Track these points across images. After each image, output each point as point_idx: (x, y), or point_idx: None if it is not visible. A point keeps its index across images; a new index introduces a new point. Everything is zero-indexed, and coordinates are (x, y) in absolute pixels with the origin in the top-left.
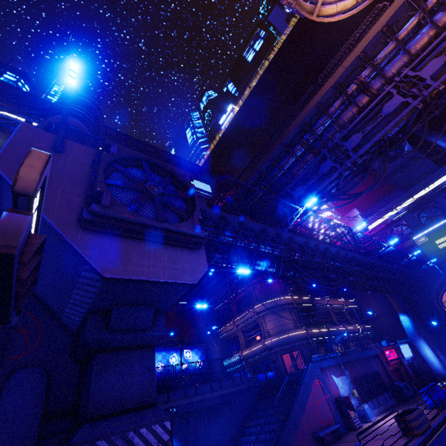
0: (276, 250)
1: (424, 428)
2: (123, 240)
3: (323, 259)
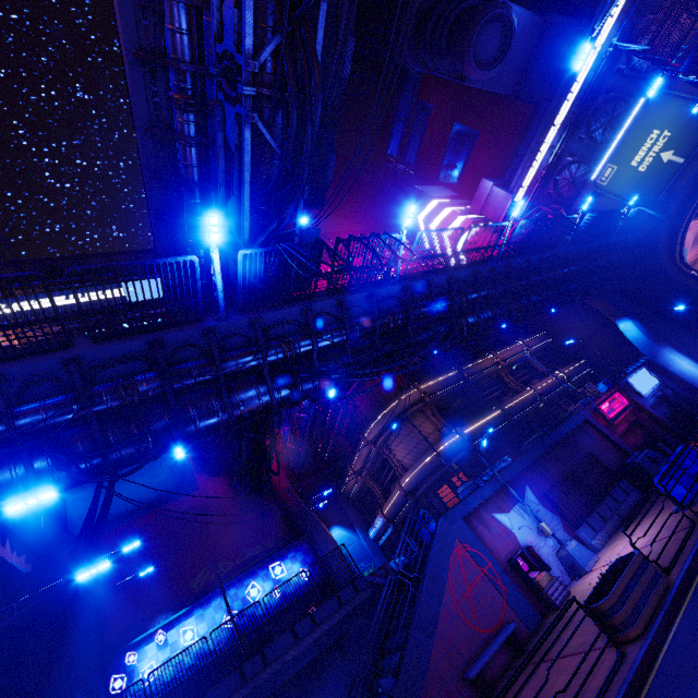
0: (230, 365)
1: (650, 609)
2: None
3: (374, 321)
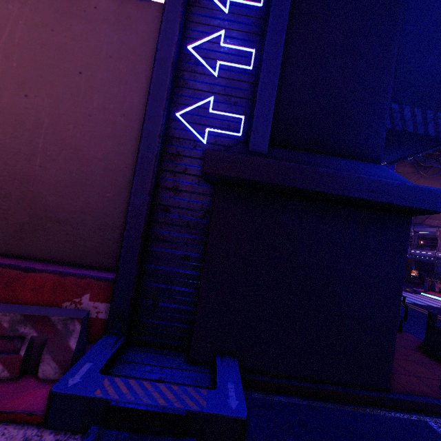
0: None
1: None
2: None
3: None
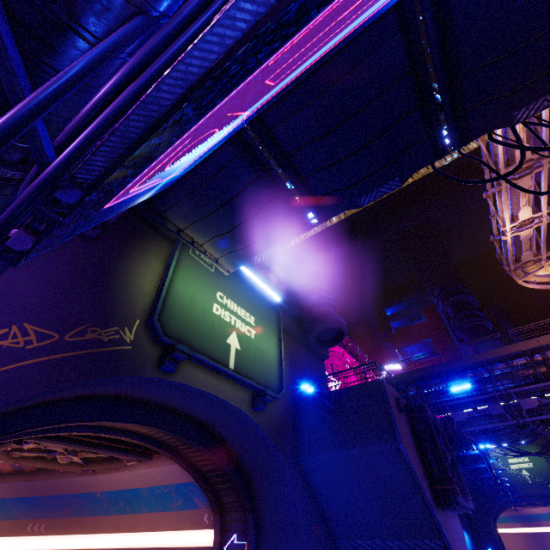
0: None
1: None
2: (443, 511)
3: None
